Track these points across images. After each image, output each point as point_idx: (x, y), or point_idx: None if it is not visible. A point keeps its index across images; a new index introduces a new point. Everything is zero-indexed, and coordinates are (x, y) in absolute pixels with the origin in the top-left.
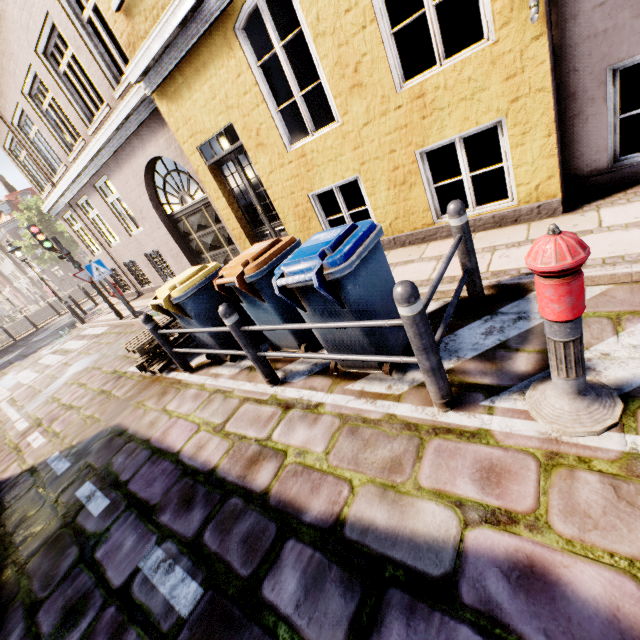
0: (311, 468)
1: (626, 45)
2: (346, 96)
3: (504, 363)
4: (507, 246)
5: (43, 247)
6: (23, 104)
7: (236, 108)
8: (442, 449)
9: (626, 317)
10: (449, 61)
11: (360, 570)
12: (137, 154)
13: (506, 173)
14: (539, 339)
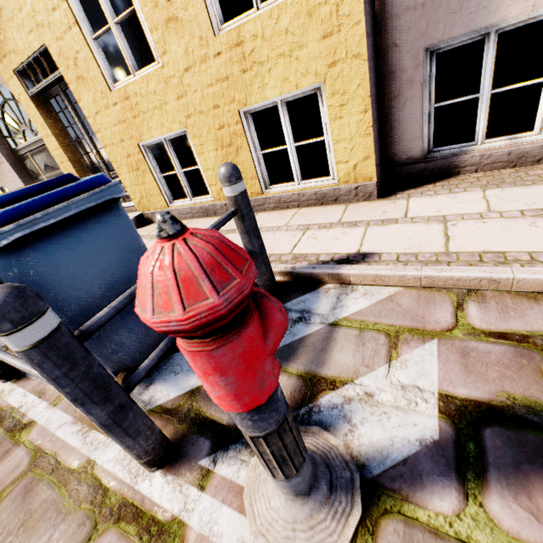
0: None
1: (442, 24)
2: (163, 31)
3: None
4: (320, 226)
5: None
6: None
7: (47, 27)
8: None
9: (405, 336)
10: (266, 5)
11: None
12: None
13: (327, 148)
14: (308, 355)
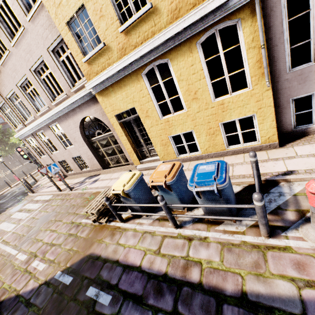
0: (217, 269)
1: (296, 92)
2: (190, 101)
3: (283, 216)
4: (261, 161)
5: (23, 158)
6: (15, 90)
7: (137, 102)
8: (274, 256)
9: None
10: (234, 93)
11: (264, 314)
12: (77, 114)
13: (256, 132)
14: (292, 205)
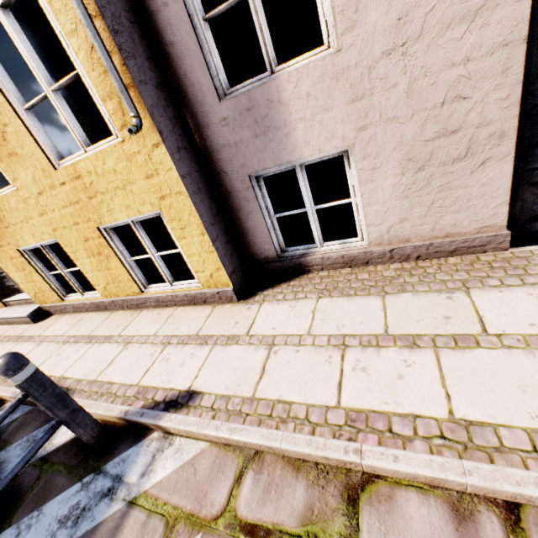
0: None
1: (256, 159)
2: (8, 162)
3: None
4: (179, 340)
5: None
6: None
7: None
8: None
9: (179, 527)
10: (92, 149)
11: None
12: None
13: (185, 258)
14: None
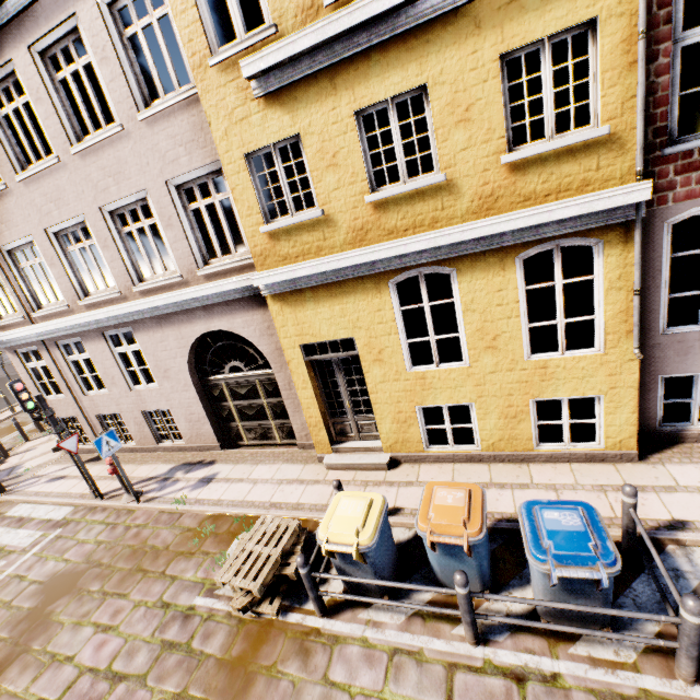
0: None
1: (670, 367)
2: (480, 351)
3: None
4: (613, 488)
5: (23, 408)
6: (39, 238)
7: (364, 329)
8: None
9: None
10: (569, 353)
11: None
12: (196, 321)
13: (597, 426)
14: None
